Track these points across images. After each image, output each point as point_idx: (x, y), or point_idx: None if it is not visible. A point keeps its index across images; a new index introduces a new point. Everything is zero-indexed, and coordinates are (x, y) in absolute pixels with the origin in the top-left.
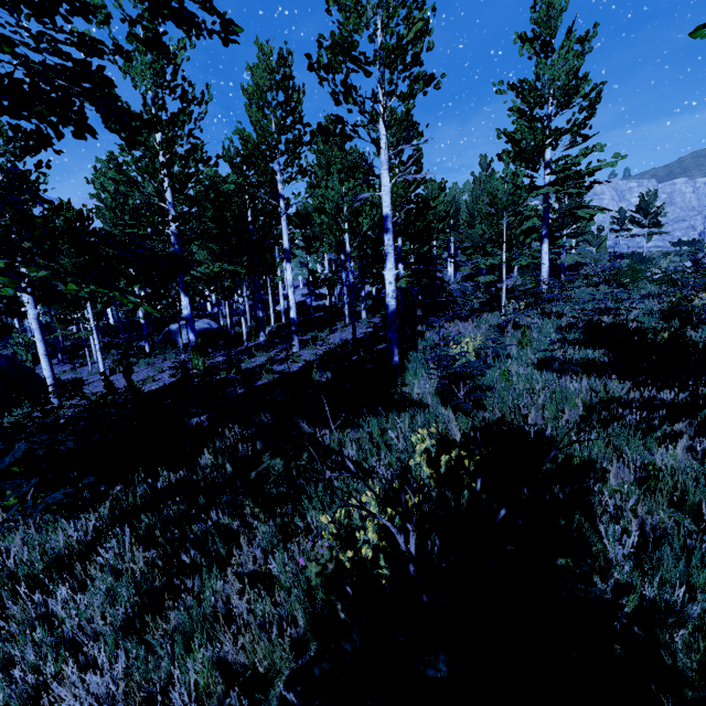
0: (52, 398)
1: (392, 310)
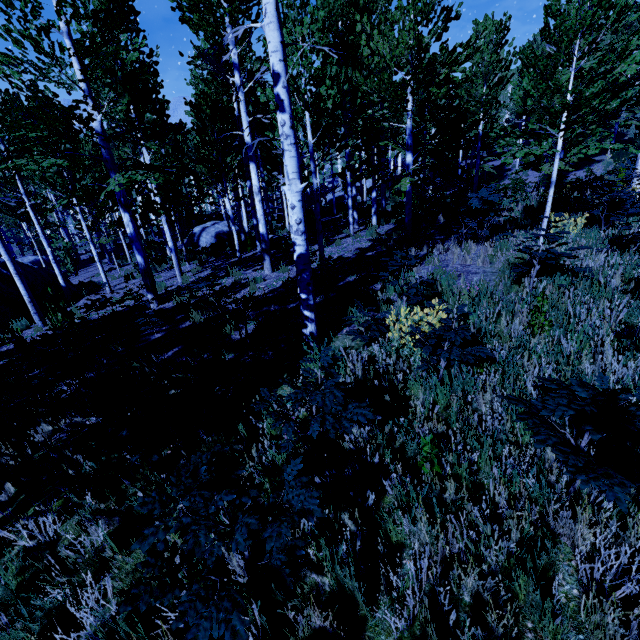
0: (33, 315)
1: (298, 253)
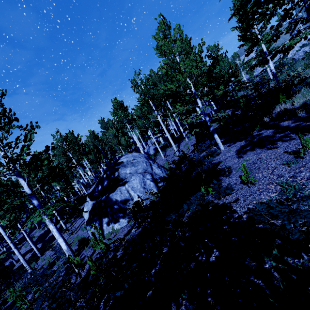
0: (176, 151)
1: (275, 72)
